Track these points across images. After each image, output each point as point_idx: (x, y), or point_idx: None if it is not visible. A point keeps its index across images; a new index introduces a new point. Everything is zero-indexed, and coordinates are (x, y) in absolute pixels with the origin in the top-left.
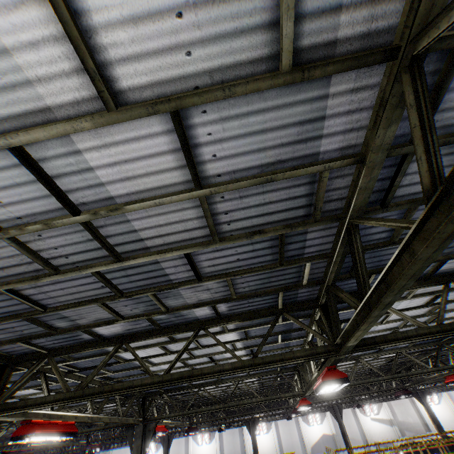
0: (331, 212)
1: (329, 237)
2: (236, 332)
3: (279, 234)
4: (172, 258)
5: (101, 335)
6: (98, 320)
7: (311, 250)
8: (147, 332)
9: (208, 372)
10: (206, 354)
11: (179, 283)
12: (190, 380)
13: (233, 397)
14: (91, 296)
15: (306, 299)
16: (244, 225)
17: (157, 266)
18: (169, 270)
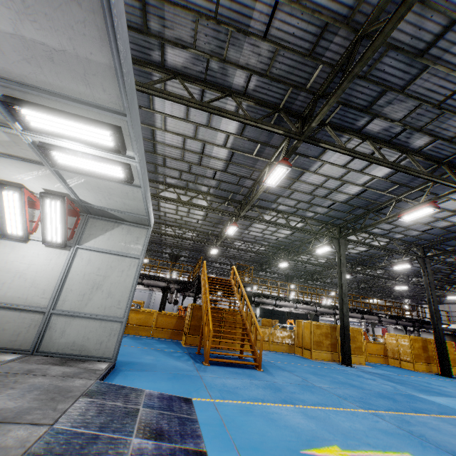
0: (356, 24)
1: (343, 49)
2: (239, 123)
3: (325, 24)
4: (265, 3)
5: (164, 62)
6: (178, 39)
7: (328, 56)
8: (194, 79)
9: (230, 114)
10: (204, 141)
11: (252, 33)
12: (219, 112)
13: (175, 226)
14: (197, 7)
15: (296, 111)
16: (316, 1)
17: (253, 5)
18: (256, 15)
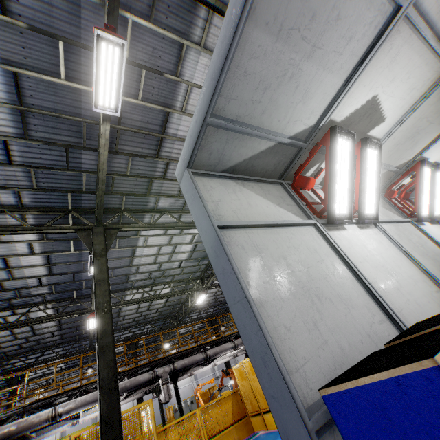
0: None
1: None
2: None
3: None
4: None
5: None
6: None
7: None
8: None
9: None
10: None
11: None
12: None
13: None
14: None
15: None
16: None
17: None
18: None
